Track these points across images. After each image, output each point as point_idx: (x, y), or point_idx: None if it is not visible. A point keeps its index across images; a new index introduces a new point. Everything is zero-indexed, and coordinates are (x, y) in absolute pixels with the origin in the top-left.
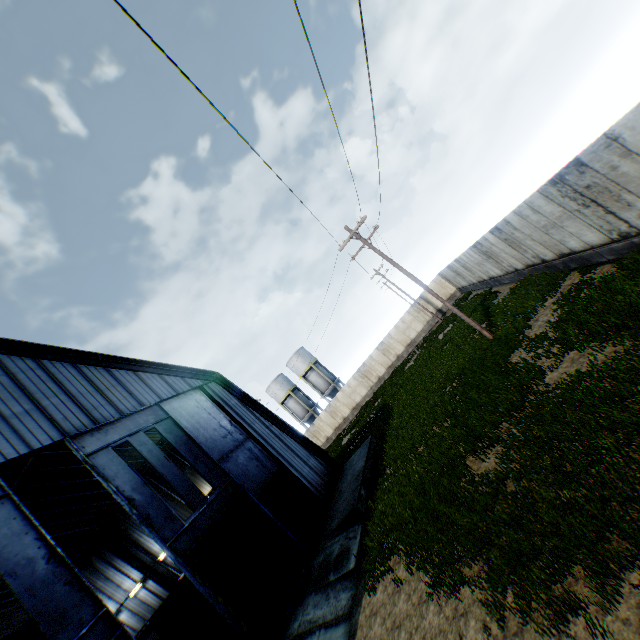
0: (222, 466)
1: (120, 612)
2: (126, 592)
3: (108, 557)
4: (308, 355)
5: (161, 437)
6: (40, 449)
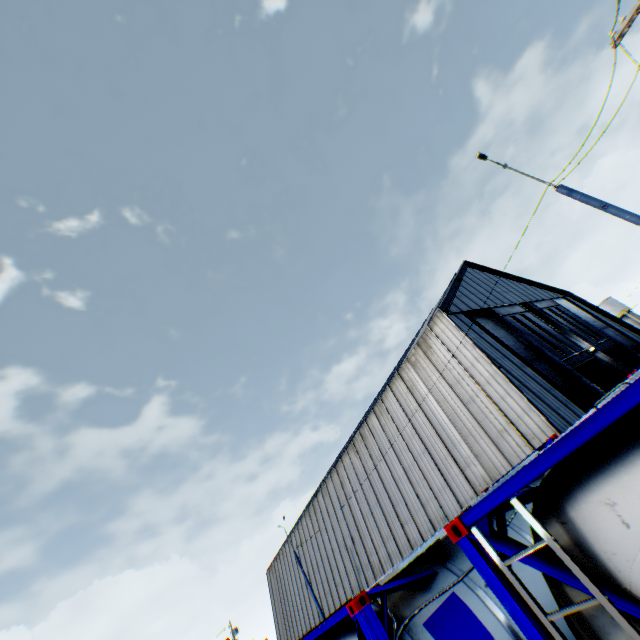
0: (601, 331)
1: None
2: None
3: None
4: (617, 304)
5: None
6: (522, 303)
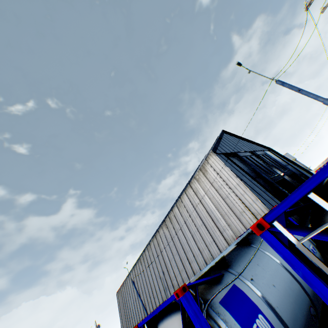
0: (285, 166)
1: None
2: None
3: None
4: (290, 156)
5: None
6: (250, 151)
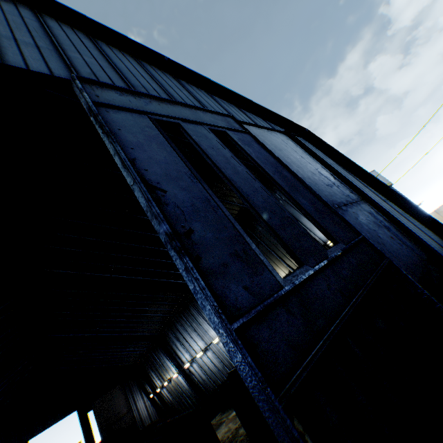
0: (338, 213)
1: (207, 350)
2: (210, 339)
3: (198, 309)
4: (381, 178)
5: (238, 211)
6: (14, 68)
